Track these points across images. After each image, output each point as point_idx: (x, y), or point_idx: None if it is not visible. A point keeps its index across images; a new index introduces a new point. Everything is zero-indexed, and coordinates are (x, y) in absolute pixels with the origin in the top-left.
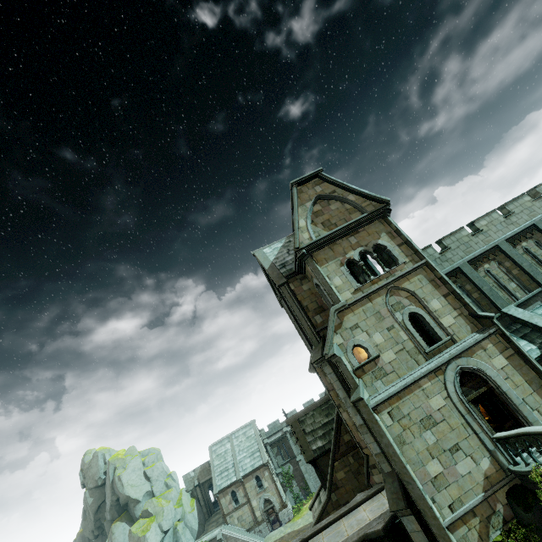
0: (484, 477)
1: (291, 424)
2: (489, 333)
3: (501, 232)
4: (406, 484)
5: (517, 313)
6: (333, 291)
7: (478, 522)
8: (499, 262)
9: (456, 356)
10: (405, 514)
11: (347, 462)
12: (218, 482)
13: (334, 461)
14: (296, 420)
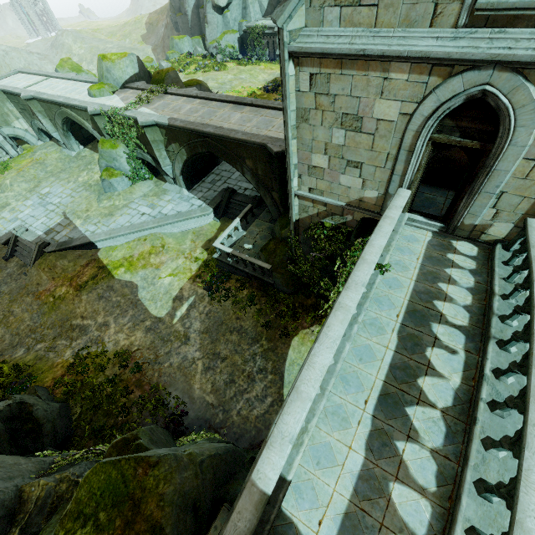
0: (359, 199)
1: None
2: None
3: None
4: (286, 151)
5: None
6: None
7: (324, 210)
8: None
9: (512, 65)
10: None
11: None
12: None
13: None
14: None
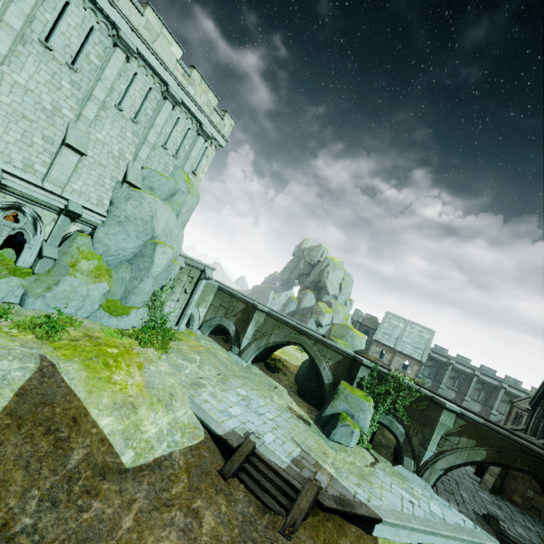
0: None
1: None
2: None
3: None
4: None
5: None
6: None
7: None
8: None
9: None
10: None
11: None
12: (379, 335)
13: None
14: None
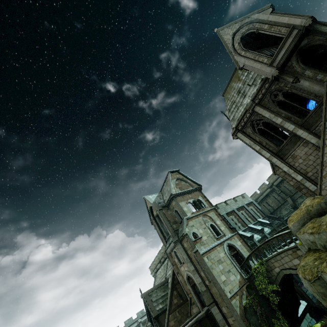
0: (239, 281)
1: (144, 297)
2: (235, 233)
3: (234, 206)
4: (214, 284)
5: (242, 233)
6: (184, 212)
7: (239, 297)
8: (234, 216)
9: (226, 240)
10: (212, 306)
11: (175, 315)
12: None
13: (169, 314)
14: (147, 294)
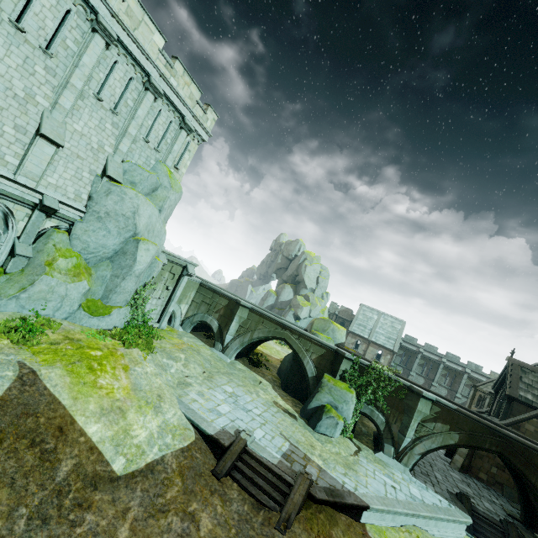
0: None
1: (512, 363)
2: None
3: None
4: None
5: None
6: None
7: None
8: None
9: None
10: None
11: None
12: (354, 327)
13: (535, 416)
14: (519, 366)
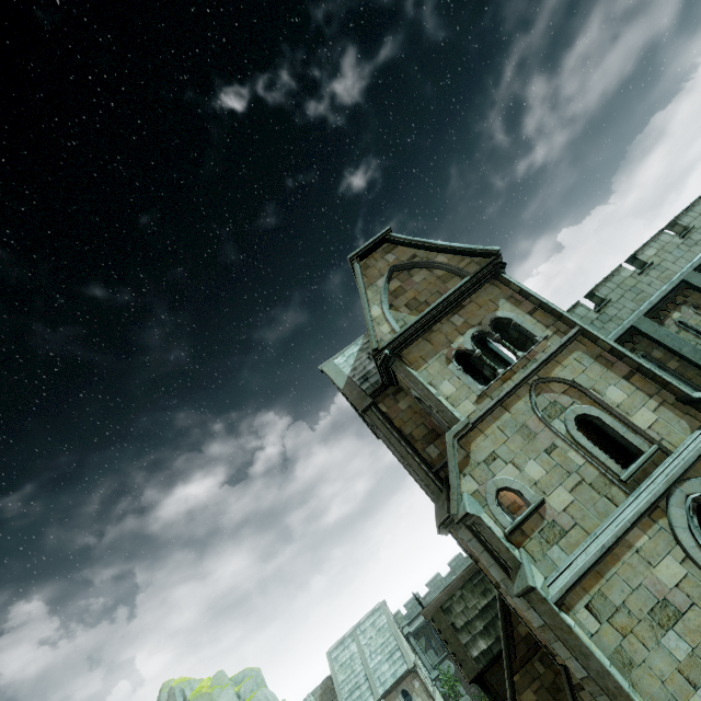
0: None
1: (432, 617)
2: None
3: (683, 260)
4: None
5: None
6: (443, 406)
7: None
8: (694, 305)
9: (679, 479)
10: None
11: (534, 673)
12: None
13: (511, 674)
14: (438, 609)
